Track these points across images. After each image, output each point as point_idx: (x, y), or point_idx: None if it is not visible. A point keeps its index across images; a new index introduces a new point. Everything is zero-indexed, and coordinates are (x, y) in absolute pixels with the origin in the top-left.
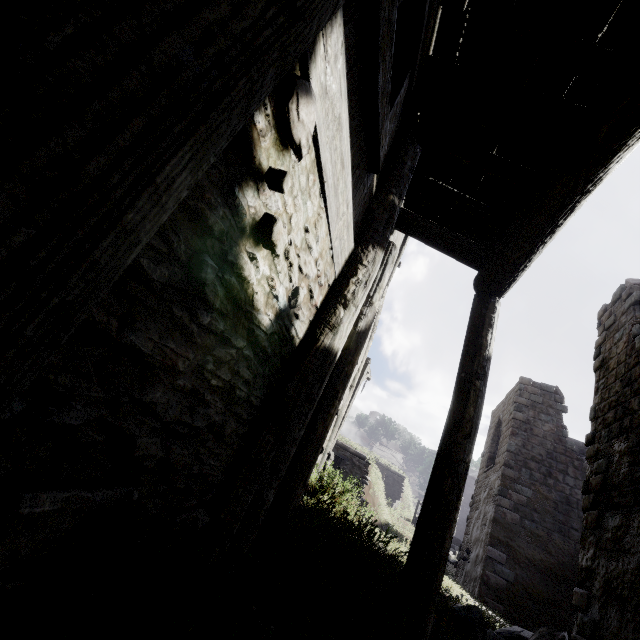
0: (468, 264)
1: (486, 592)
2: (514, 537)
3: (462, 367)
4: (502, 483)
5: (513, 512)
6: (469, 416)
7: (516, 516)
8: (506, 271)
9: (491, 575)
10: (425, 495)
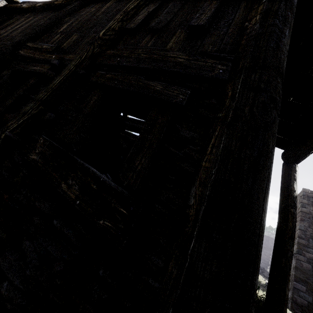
0: (277, 146)
1: (295, 307)
2: (309, 277)
3: (282, 201)
4: (298, 247)
5: (307, 263)
6: (290, 227)
7: (309, 265)
8: (302, 153)
9: (297, 298)
10: (271, 266)
